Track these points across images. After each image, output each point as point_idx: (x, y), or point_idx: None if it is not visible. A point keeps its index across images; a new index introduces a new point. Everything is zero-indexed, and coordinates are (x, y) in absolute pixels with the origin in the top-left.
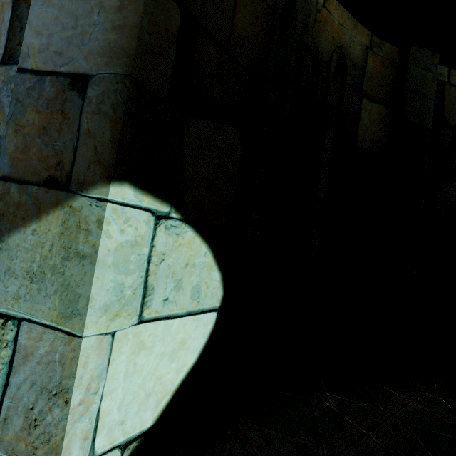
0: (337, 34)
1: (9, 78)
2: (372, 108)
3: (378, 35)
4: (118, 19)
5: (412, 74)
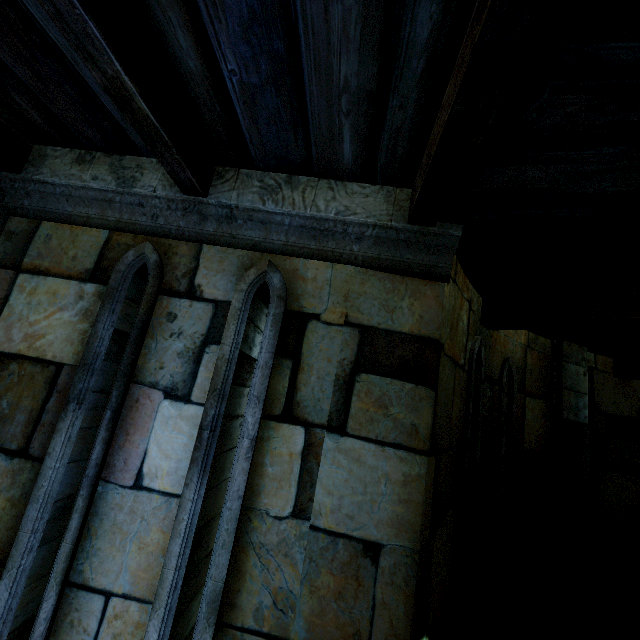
0: (503, 346)
1: (301, 533)
2: (534, 404)
3: (534, 332)
4: (403, 493)
5: (566, 371)
